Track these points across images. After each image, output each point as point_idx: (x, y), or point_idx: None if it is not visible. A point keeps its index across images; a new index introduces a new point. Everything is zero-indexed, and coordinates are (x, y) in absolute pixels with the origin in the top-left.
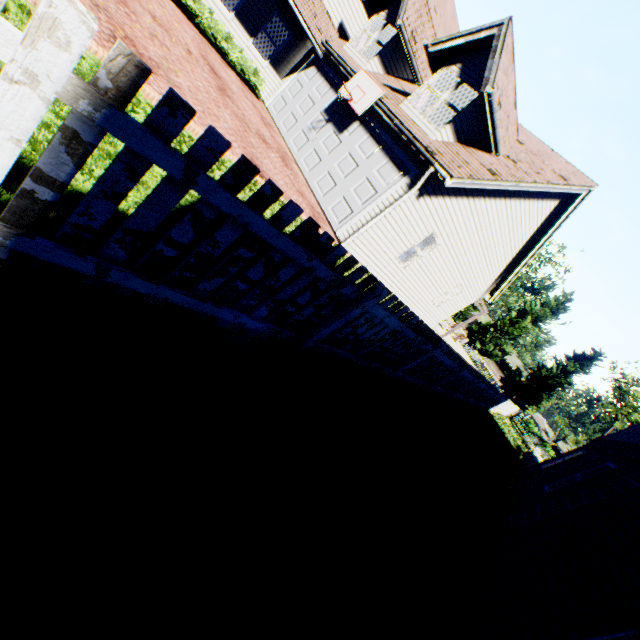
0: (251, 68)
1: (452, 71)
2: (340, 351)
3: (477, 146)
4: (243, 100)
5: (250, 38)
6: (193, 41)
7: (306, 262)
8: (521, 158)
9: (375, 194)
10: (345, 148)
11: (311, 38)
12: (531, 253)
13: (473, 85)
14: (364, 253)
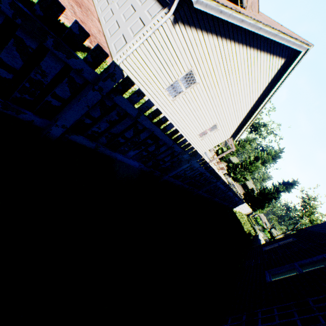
0: None
1: None
2: None
3: (227, 0)
4: None
5: None
6: None
7: None
8: (260, 17)
9: (143, 27)
10: (129, 2)
11: None
12: (263, 103)
13: None
14: (136, 78)
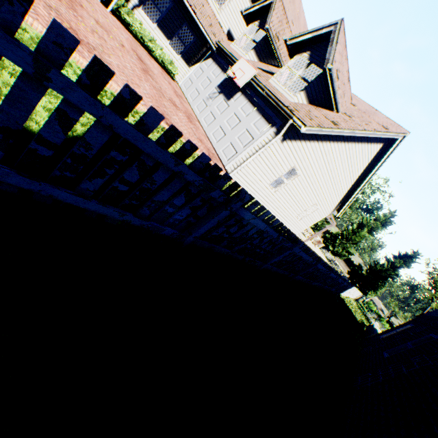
0: (168, 60)
1: (304, 56)
2: (218, 247)
3: (323, 106)
4: (161, 79)
5: (167, 40)
6: (127, 40)
7: (174, 166)
8: (354, 114)
9: (252, 140)
10: (231, 110)
11: (208, 39)
12: (365, 181)
13: (318, 65)
14: (245, 181)
